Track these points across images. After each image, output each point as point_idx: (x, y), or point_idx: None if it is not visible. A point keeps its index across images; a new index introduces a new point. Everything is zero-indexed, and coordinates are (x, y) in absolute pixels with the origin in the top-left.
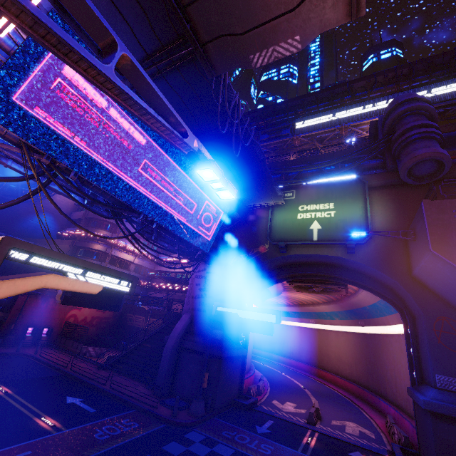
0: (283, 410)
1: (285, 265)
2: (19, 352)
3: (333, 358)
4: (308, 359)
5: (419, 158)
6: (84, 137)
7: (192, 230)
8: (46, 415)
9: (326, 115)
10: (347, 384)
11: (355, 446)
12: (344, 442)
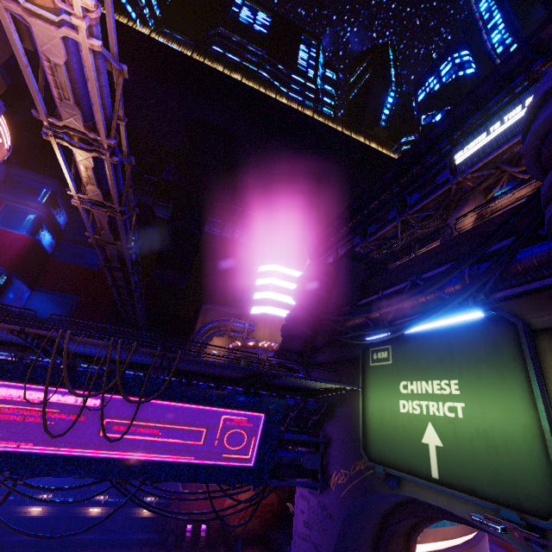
0: None
1: None
2: None
3: None
4: None
5: None
6: (20, 438)
7: (218, 466)
8: None
9: (505, 115)
10: None
11: None
12: None
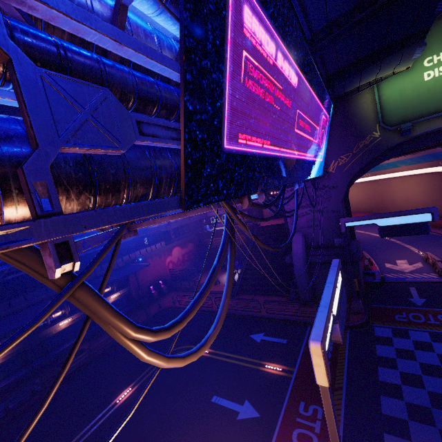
0: (404, 271)
1: (393, 146)
2: (162, 308)
3: (400, 202)
4: (368, 209)
5: None
6: (263, 133)
7: (316, 163)
8: (262, 361)
9: None
10: None
11: None
12: None
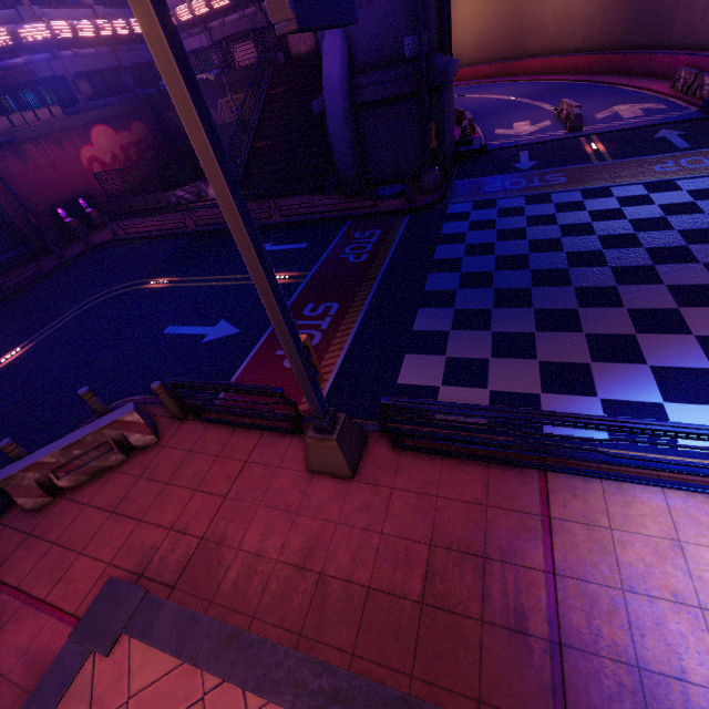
0: (521, 134)
1: None
2: (92, 245)
3: (551, 25)
4: (495, 52)
5: None
6: None
7: None
8: None
9: None
10: (577, 61)
11: (653, 127)
12: (636, 129)
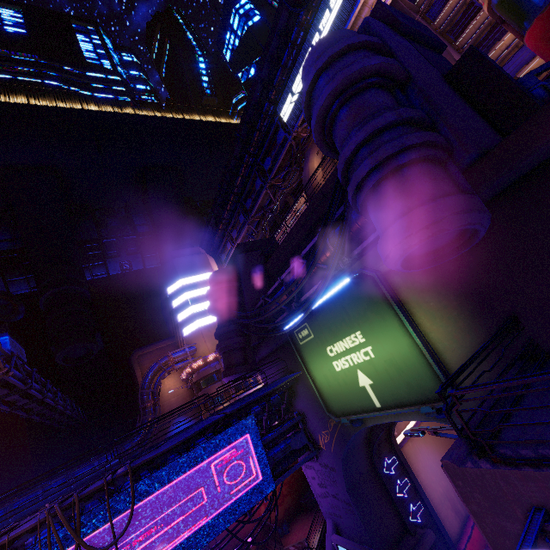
0: None
1: None
2: None
3: None
4: None
5: (396, 257)
6: None
7: (226, 509)
8: None
9: (300, 67)
10: None
11: None
12: None
